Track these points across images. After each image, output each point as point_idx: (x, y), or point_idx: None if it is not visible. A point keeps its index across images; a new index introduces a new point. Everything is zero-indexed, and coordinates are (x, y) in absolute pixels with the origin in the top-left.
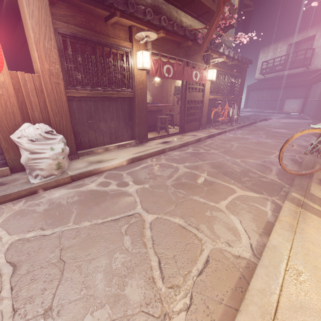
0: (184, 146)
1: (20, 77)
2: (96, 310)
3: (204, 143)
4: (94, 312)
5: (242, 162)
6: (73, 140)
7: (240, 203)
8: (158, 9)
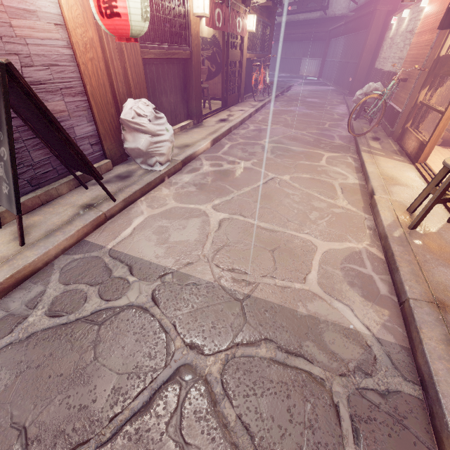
0: (242, 123)
1: (103, 31)
2: (311, 214)
3: (257, 119)
4: (310, 214)
5: (308, 133)
6: None
7: (333, 161)
8: None
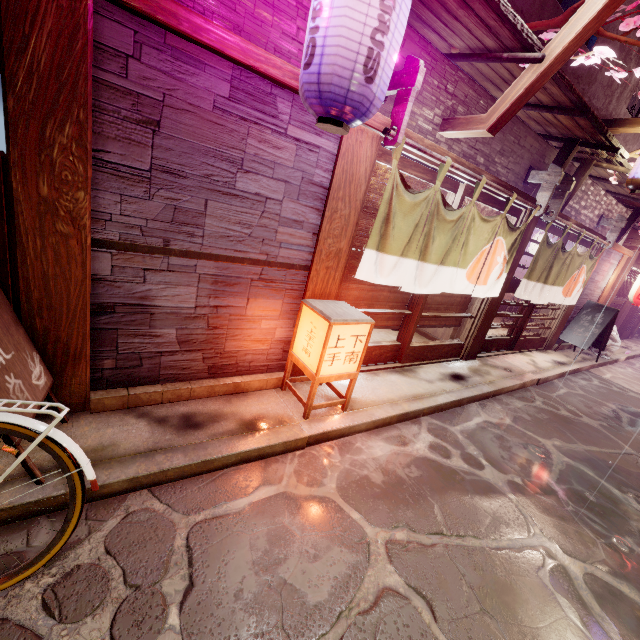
0: None
1: (608, 292)
2: None
3: None
4: None
5: None
6: None
7: None
8: None
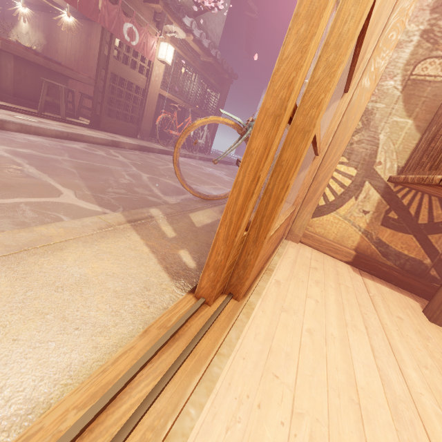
0: (72, 139)
1: None
2: None
3: (121, 150)
4: None
5: (149, 177)
6: None
7: (26, 210)
8: None
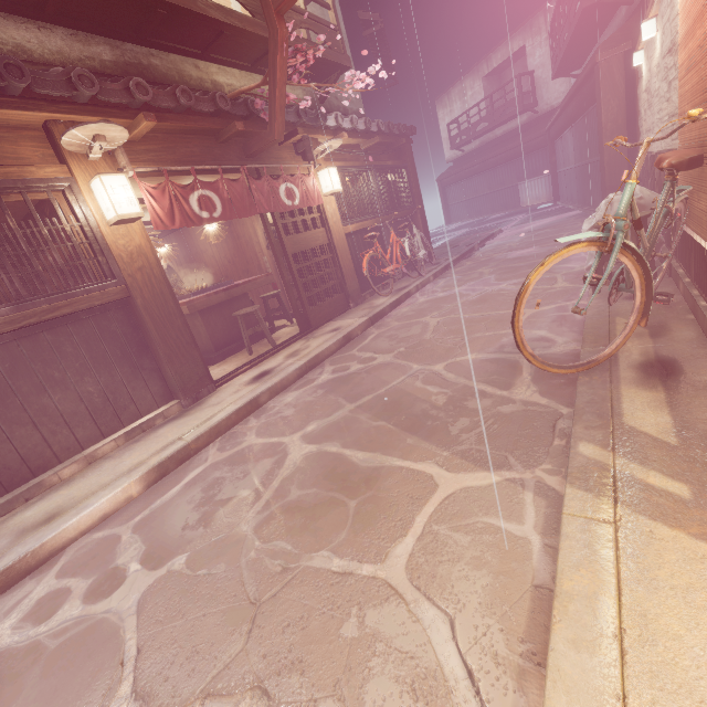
0: (311, 368)
1: None
2: None
3: (361, 343)
4: None
5: (448, 369)
6: None
7: (449, 534)
8: (143, 71)
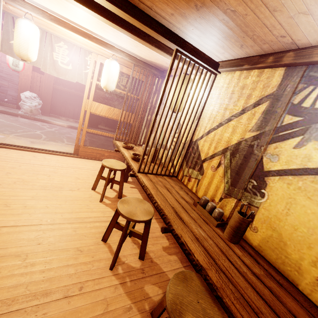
0: None
1: (36, 75)
2: None
3: None
4: None
5: None
6: (50, 107)
7: None
8: None
